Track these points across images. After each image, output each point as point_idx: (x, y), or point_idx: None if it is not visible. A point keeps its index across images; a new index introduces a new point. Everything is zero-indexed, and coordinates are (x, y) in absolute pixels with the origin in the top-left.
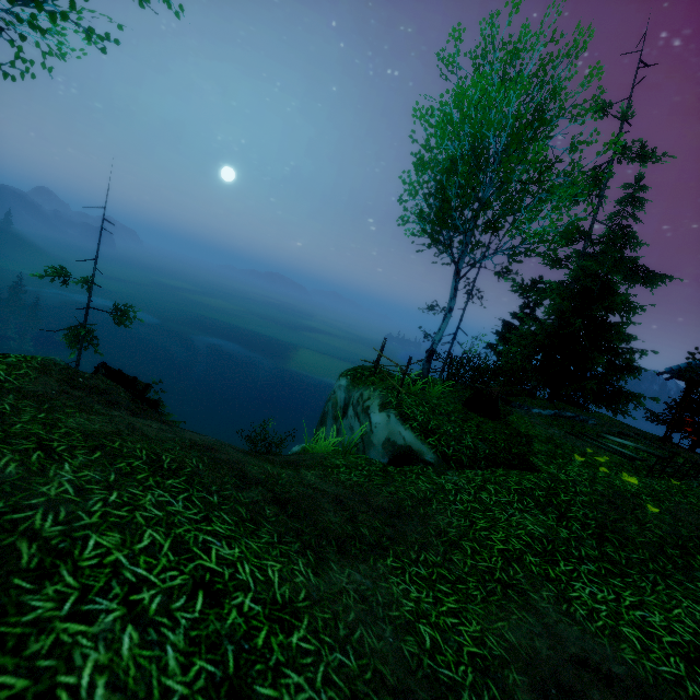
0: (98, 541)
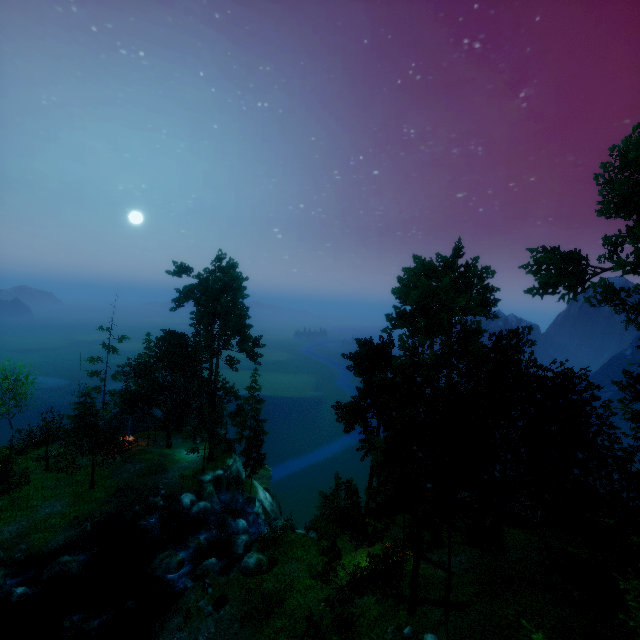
0: None
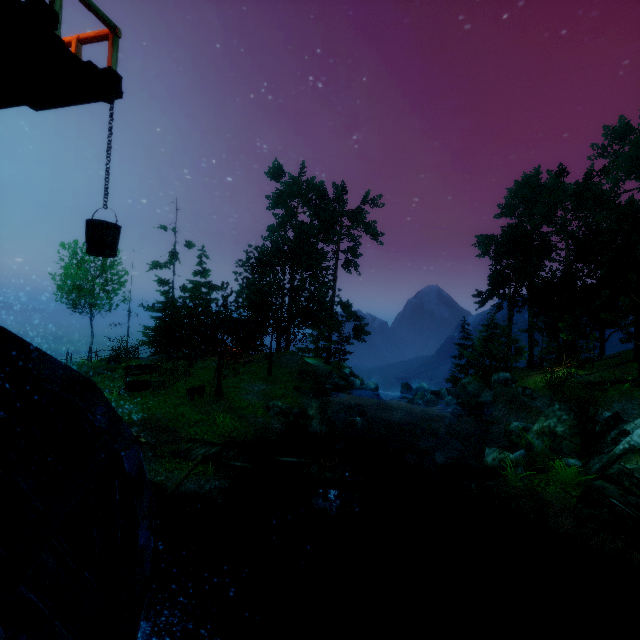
0: None
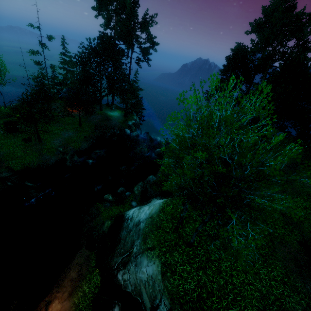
0: None
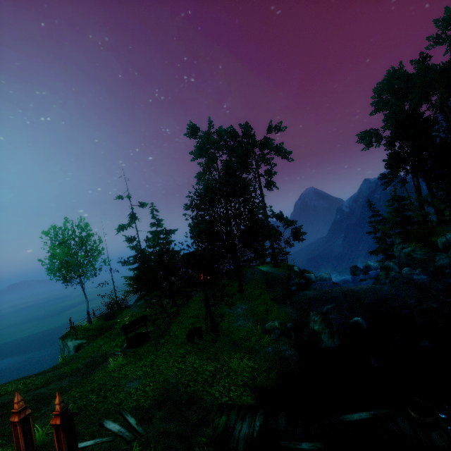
0: (3, 388)
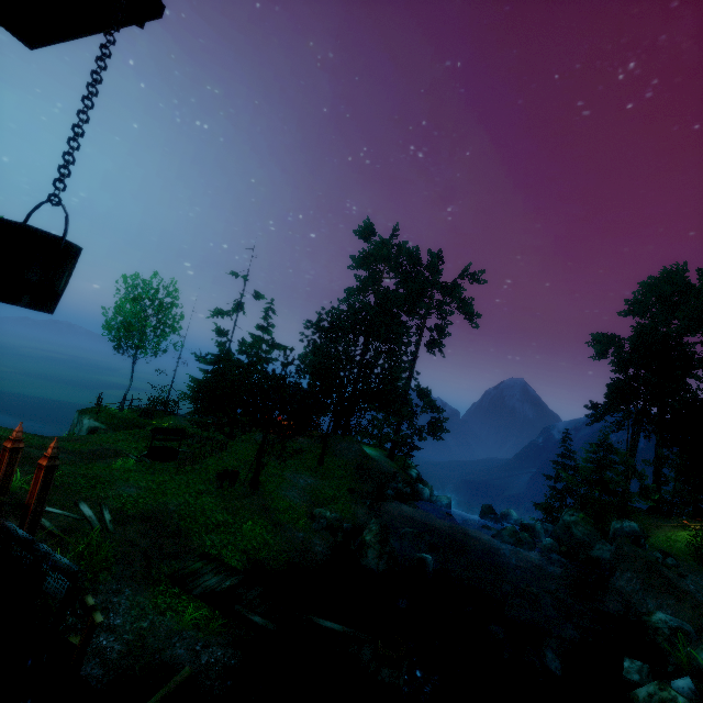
0: None
